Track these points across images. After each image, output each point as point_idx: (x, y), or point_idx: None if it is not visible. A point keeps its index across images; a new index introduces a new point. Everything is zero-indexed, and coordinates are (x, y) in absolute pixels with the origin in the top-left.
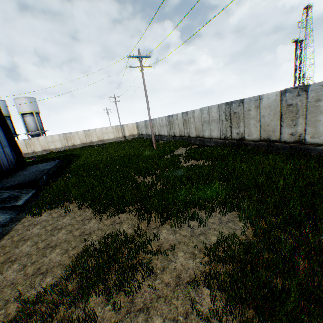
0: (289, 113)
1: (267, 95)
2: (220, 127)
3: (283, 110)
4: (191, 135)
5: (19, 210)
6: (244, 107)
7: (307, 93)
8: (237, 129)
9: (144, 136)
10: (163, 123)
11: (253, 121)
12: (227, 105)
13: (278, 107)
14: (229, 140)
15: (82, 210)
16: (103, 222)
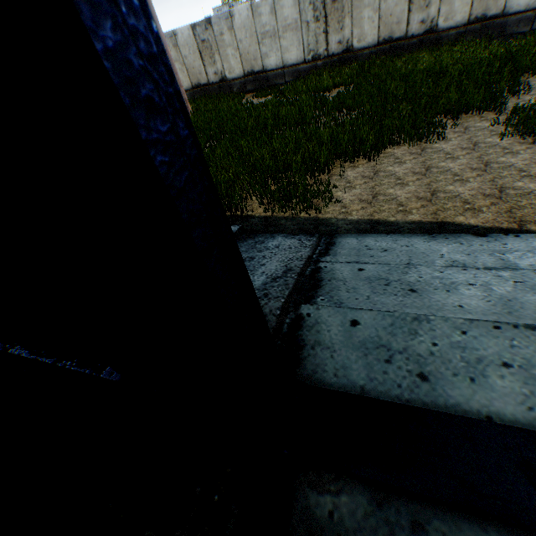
0: None
1: None
2: (303, 40)
3: None
4: (228, 75)
5: (255, 234)
6: None
7: None
8: (340, 35)
9: None
10: None
11: (369, 14)
12: None
13: None
14: (323, 60)
15: (380, 159)
16: (451, 138)
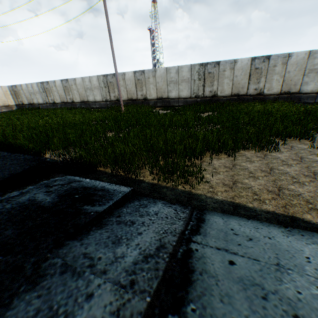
0: (256, 74)
1: (241, 60)
2: (191, 87)
3: (252, 72)
4: (148, 97)
5: (142, 197)
6: (219, 68)
7: (269, 60)
8: (211, 88)
9: (40, 106)
10: (94, 86)
11: (227, 81)
12: (202, 65)
13: (249, 69)
14: (201, 98)
15: (236, 156)
16: (283, 151)
